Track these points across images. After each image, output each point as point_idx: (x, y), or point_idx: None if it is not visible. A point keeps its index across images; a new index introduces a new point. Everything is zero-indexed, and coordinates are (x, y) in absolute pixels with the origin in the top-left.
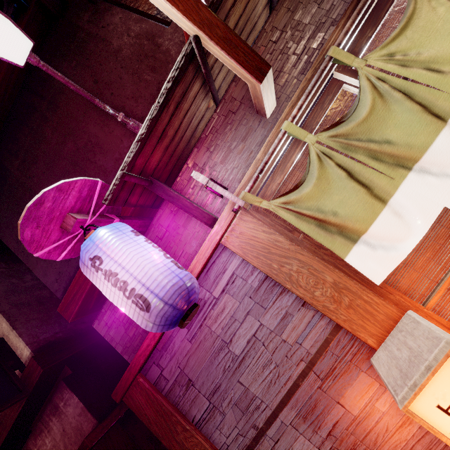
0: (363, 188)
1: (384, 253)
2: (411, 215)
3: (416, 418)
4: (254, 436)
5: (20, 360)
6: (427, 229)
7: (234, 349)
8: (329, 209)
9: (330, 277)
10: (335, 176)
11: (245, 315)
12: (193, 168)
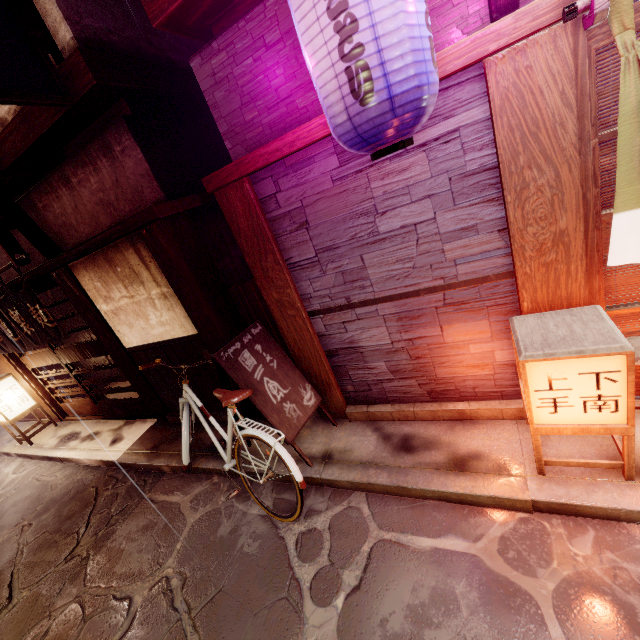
0: None
1: None
2: None
3: (524, 371)
4: (342, 305)
5: (53, 40)
6: None
7: (381, 224)
8: None
9: (566, 222)
10: None
11: (425, 196)
12: None
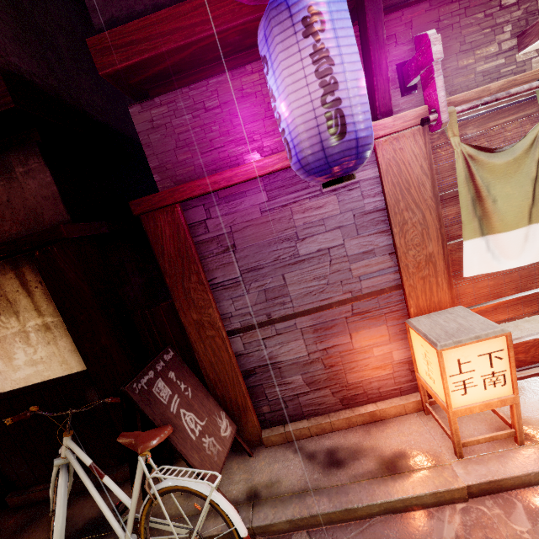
0: (532, 199)
1: (490, 258)
2: (533, 246)
3: (442, 359)
4: (263, 322)
5: None
6: (530, 263)
7: (301, 247)
8: (494, 193)
9: (432, 247)
10: (526, 170)
11: (336, 227)
12: (405, 27)
